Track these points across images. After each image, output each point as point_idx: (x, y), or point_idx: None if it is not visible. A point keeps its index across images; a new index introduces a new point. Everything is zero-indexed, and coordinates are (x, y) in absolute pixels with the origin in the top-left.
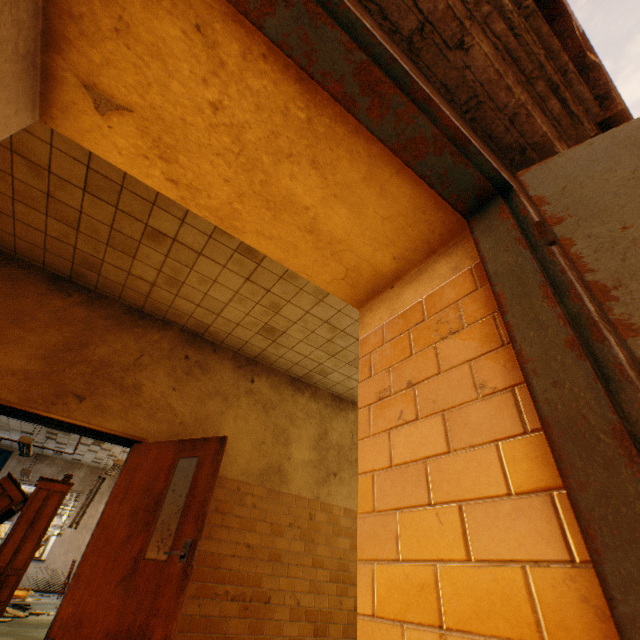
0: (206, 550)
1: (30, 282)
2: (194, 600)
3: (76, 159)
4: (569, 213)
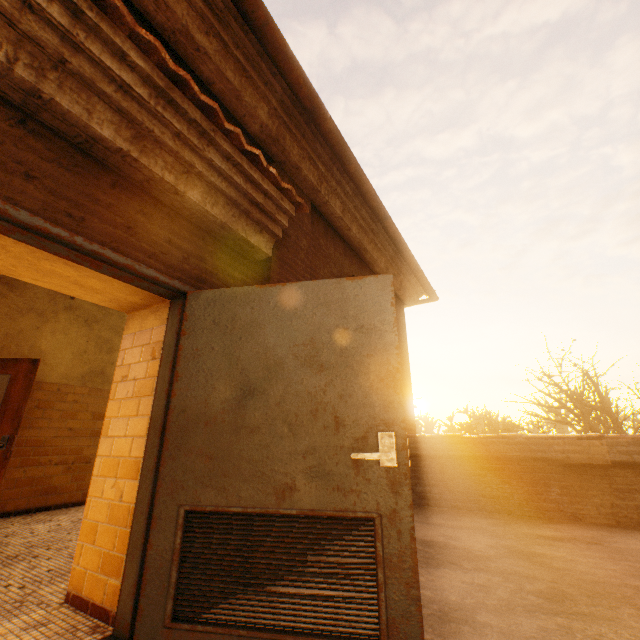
0: (28, 436)
1: None
2: (19, 469)
3: None
4: (189, 331)
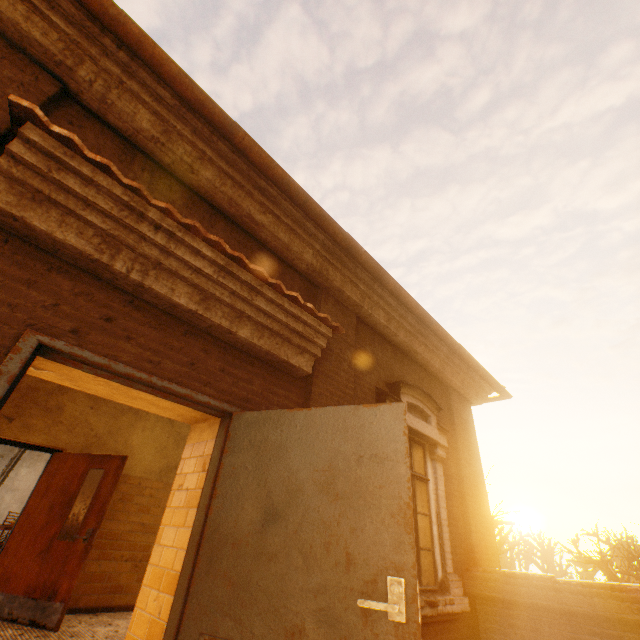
0: (109, 528)
1: None
2: (96, 562)
3: None
4: (230, 450)
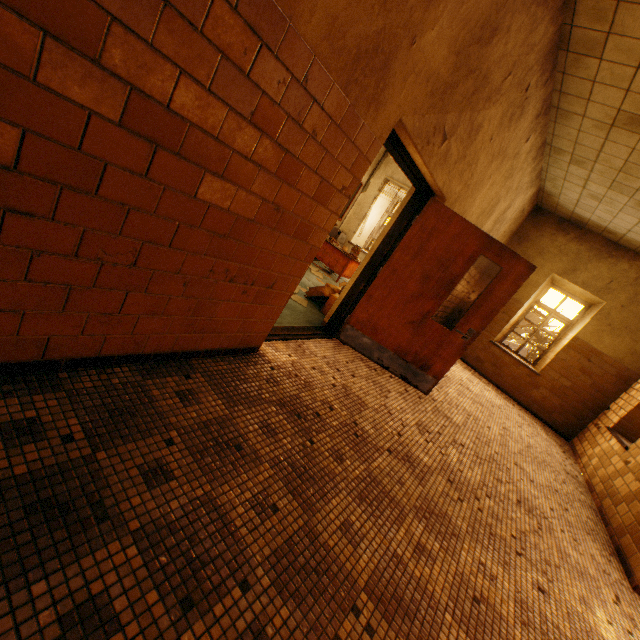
0: None
1: None
2: None
3: None
4: None
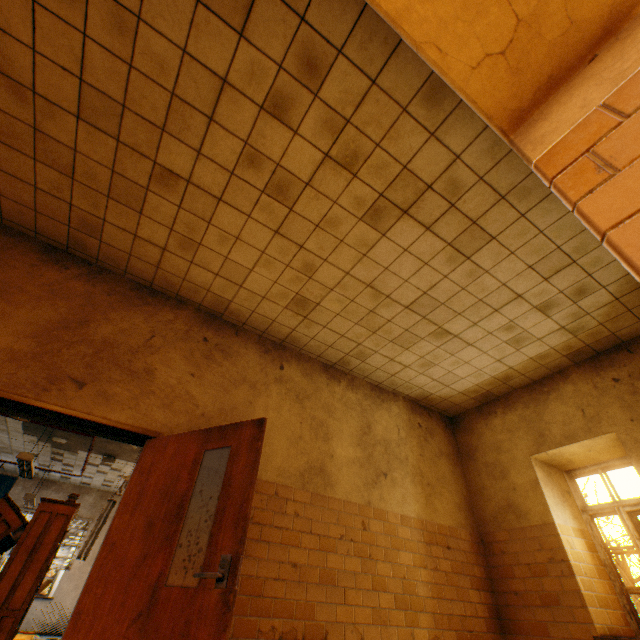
0: (243, 573)
1: (19, 251)
2: None
3: (65, 69)
4: None
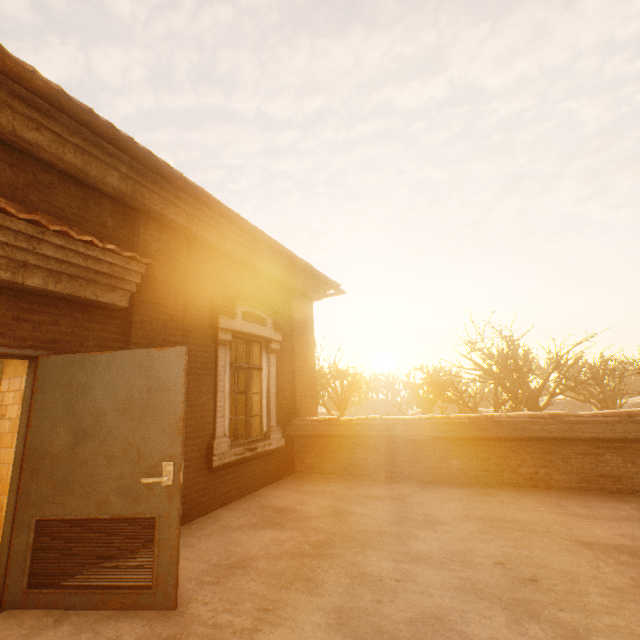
0: None
1: None
2: None
3: None
4: (40, 390)
